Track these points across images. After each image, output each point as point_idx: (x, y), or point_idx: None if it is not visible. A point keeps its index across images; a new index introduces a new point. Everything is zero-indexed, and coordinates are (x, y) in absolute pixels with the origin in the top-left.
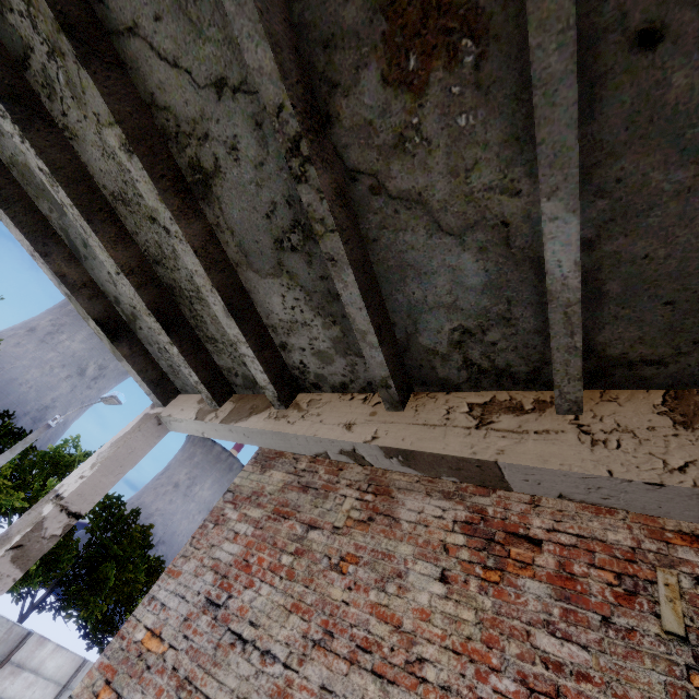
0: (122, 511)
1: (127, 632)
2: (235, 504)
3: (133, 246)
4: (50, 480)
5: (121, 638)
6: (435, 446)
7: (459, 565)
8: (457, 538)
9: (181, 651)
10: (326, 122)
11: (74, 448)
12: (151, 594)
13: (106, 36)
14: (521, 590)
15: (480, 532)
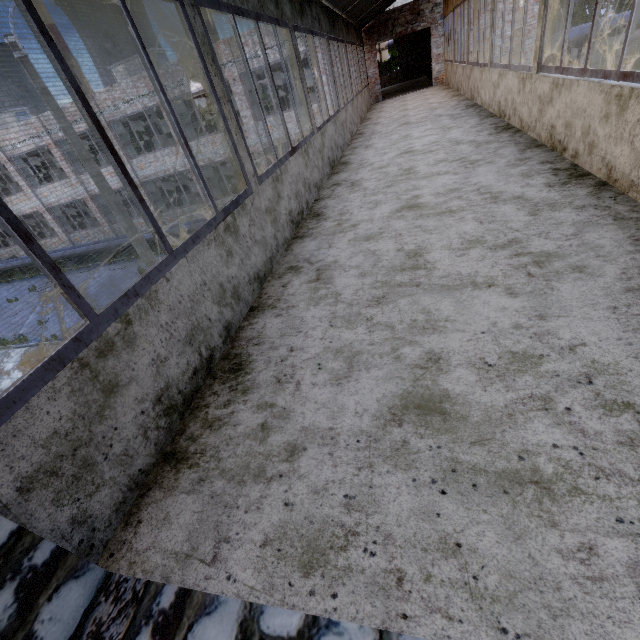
0: None
1: None
2: None
3: None
4: None
5: None
6: None
7: None
8: None
9: None
10: None
11: None
12: None
13: None
14: None
15: None
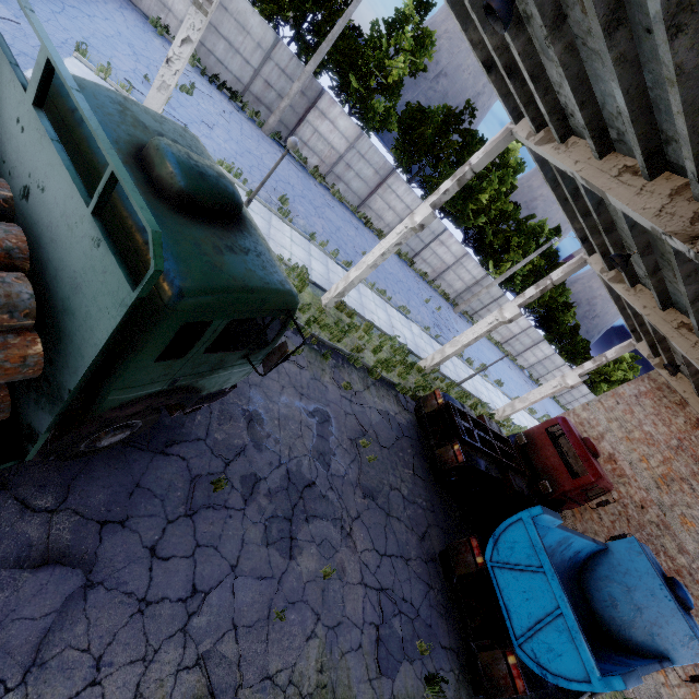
0: (556, 260)
1: (616, 389)
2: (648, 379)
3: (651, 337)
4: (532, 246)
5: (615, 390)
6: (696, 409)
7: (689, 422)
8: (693, 419)
9: (628, 400)
10: (698, 373)
11: (543, 225)
12: (622, 386)
13: (665, 339)
14: (696, 431)
15: (698, 421)
